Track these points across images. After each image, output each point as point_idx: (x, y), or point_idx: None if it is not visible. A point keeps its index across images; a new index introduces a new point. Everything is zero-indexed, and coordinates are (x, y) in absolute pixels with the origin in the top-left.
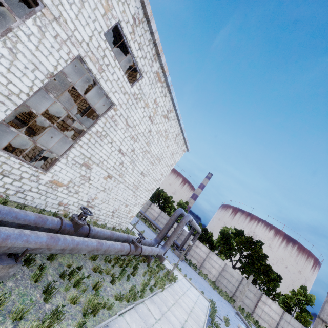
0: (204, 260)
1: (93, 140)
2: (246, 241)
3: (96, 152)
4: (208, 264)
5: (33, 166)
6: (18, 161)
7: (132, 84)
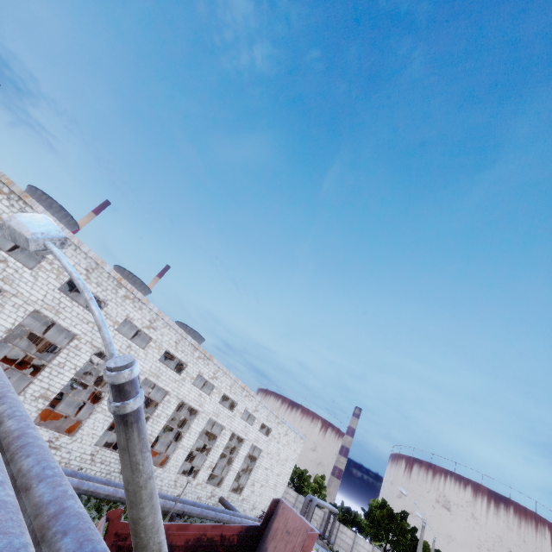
0: (352, 547)
1: (255, 471)
2: (386, 514)
3: (256, 476)
4: (356, 551)
5: (237, 494)
6: (235, 494)
7: (268, 435)
